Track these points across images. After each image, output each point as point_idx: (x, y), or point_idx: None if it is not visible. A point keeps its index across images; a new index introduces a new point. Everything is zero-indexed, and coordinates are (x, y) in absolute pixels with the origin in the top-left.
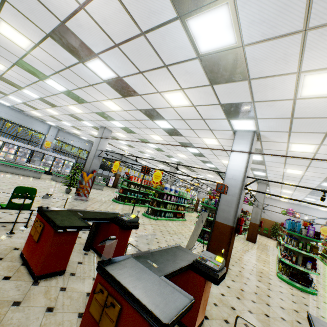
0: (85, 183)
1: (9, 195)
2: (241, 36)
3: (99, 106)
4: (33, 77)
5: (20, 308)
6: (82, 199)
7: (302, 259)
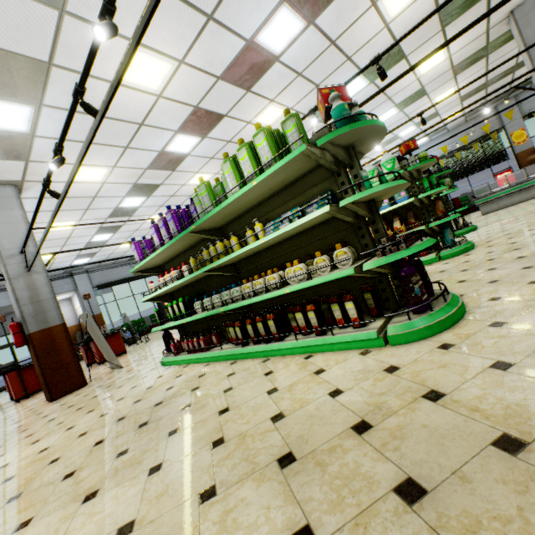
0: None
1: None
2: None
3: None
4: None
5: None
6: None
7: None
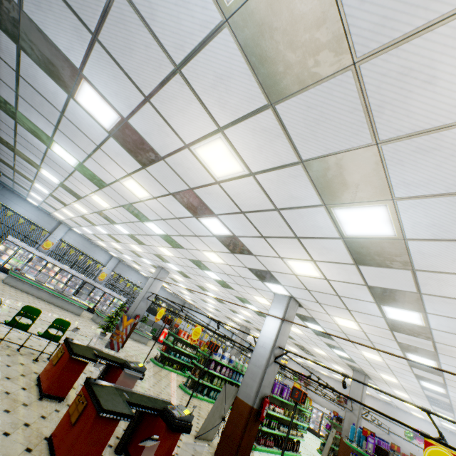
0: (123, 328)
1: (45, 328)
2: (232, 232)
3: (156, 249)
4: (106, 221)
5: (26, 407)
6: (113, 348)
7: None
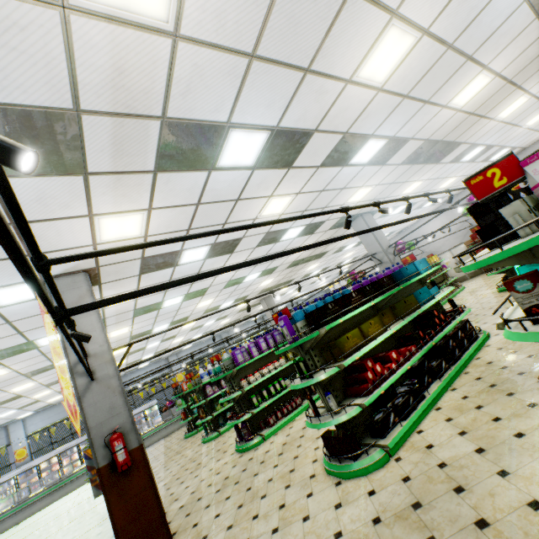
0: None
1: None
2: None
3: (0, 380)
4: None
5: None
6: None
7: (347, 381)
